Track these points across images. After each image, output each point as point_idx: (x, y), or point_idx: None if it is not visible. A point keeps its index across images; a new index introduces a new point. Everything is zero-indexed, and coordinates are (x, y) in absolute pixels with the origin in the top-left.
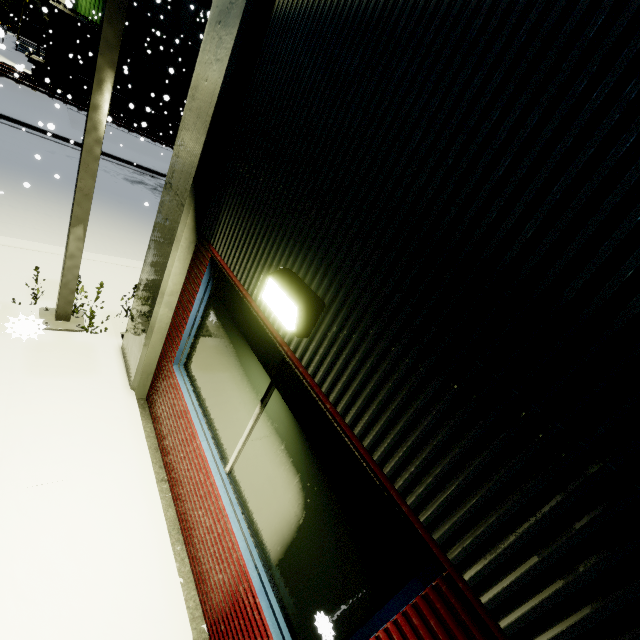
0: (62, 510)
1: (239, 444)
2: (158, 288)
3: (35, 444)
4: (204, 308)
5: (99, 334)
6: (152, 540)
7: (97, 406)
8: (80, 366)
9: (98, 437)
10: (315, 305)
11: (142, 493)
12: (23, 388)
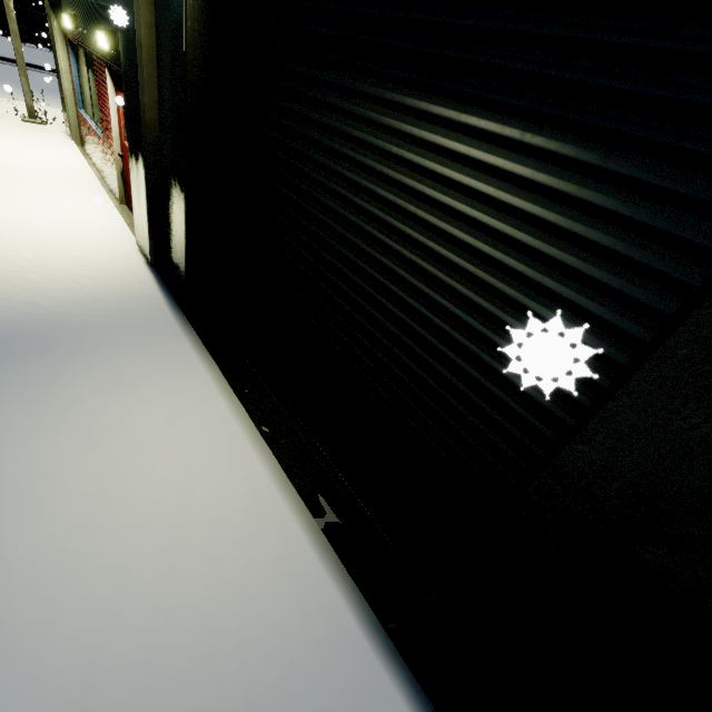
0: (43, 149)
1: (91, 104)
2: (60, 71)
3: (29, 139)
4: (77, 70)
5: (54, 127)
6: (79, 159)
7: (55, 139)
8: (45, 131)
9: (56, 143)
10: (72, 15)
11: (76, 154)
12: (20, 130)
